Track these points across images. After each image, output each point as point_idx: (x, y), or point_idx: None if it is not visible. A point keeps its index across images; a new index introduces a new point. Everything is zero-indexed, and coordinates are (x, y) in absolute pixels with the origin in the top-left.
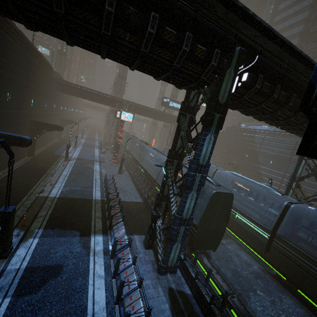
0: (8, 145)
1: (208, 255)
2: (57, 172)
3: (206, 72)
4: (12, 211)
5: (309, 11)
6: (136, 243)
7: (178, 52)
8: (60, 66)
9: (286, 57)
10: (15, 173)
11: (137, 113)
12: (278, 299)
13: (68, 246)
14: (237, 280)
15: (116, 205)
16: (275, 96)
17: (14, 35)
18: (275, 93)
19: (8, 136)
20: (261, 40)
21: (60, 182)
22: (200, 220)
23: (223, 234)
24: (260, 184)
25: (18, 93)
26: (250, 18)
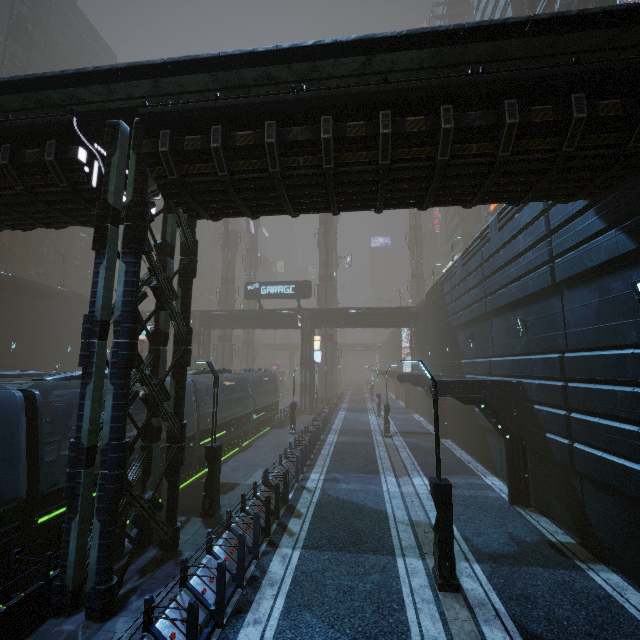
0: None
1: None
2: None
3: None
4: None
5: (512, 3)
6: None
7: None
8: None
9: None
10: None
11: (223, 327)
12: None
13: None
14: None
15: None
16: None
17: None
18: None
19: None
20: None
21: None
22: None
23: None
24: None
25: None
26: None
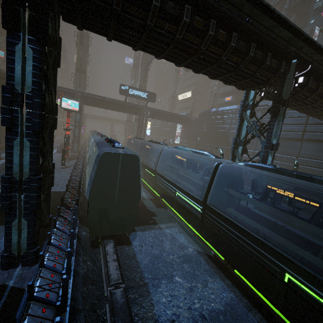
0: None
1: (129, 242)
2: None
3: None
4: None
5: None
6: None
7: None
8: None
9: None
10: None
11: (96, 106)
12: (201, 284)
13: None
14: (152, 267)
15: None
16: None
17: None
18: None
19: None
20: None
21: None
22: (90, 192)
23: (136, 210)
24: (198, 151)
25: None
26: None
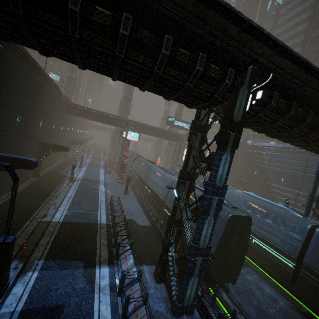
0: (13, 169)
1: (226, 289)
2: (62, 194)
3: (220, 91)
4: (11, 242)
5: (304, 34)
6: (146, 275)
7: (191, 72)
8: (68, 90)
9: (300, 74)
10: (19, 196)
11: (143, 132)
12: None
13: (70, 281)
14: None
15: (123, 230)
16: (292, 113)
17: (27, 63)
18: (291, 110)
19: (14, 159)
20: (274, 59)
21: (64, 205)
22: (216, 247)
23: (242, 263)
24: (277, 205)
25: (27, 116)
26: (264, 37)
